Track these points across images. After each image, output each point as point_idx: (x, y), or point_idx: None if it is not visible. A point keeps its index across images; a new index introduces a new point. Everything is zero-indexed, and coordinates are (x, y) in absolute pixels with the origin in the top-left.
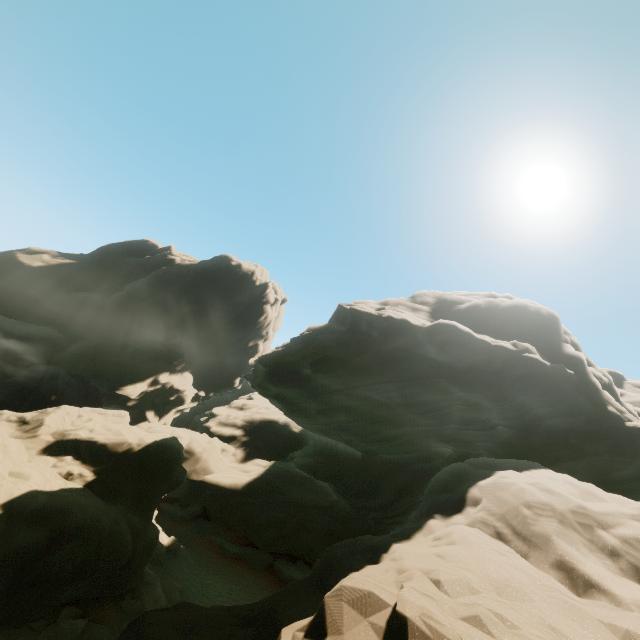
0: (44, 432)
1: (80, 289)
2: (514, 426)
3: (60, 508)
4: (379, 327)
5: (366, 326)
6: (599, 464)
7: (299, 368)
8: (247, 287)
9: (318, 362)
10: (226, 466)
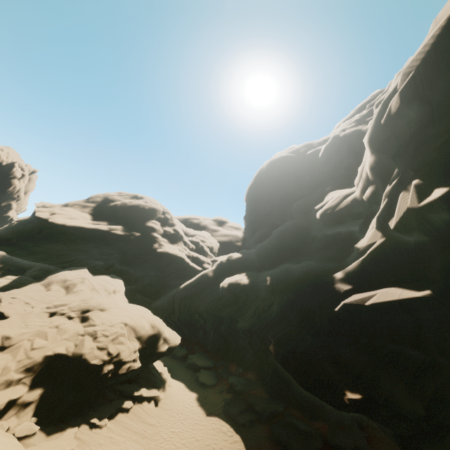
0: None
1: None
2: (119, 253)
3: None
4: (49, 223)
5: (44, 222)
6: (153, 263)
7: (11, 239)
8: None
9: (18, 237)
10: None
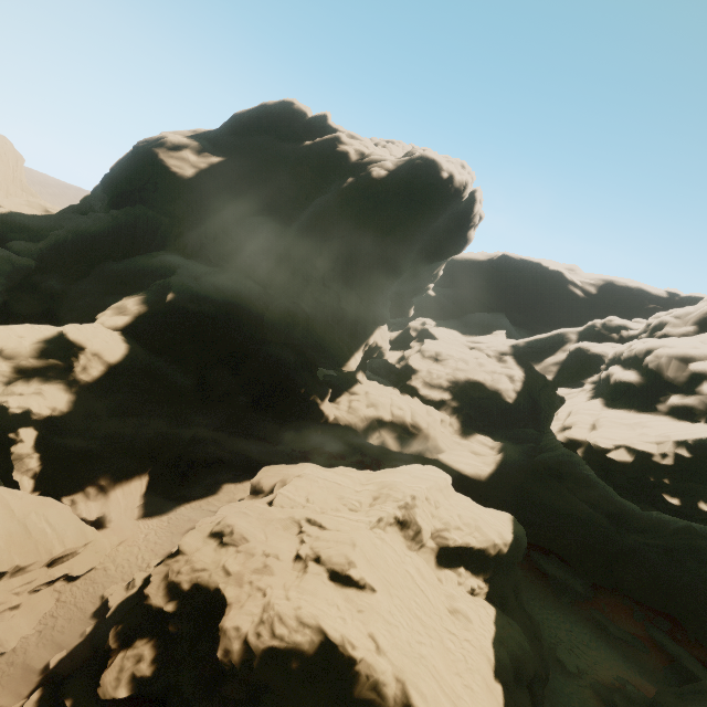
0: (427, 539)
1: (246, 209)
2: None
3: (516, 658)
4: None
5: None
6: None
7: None
8: (450, 205)
9: None
10: (450, 441)
